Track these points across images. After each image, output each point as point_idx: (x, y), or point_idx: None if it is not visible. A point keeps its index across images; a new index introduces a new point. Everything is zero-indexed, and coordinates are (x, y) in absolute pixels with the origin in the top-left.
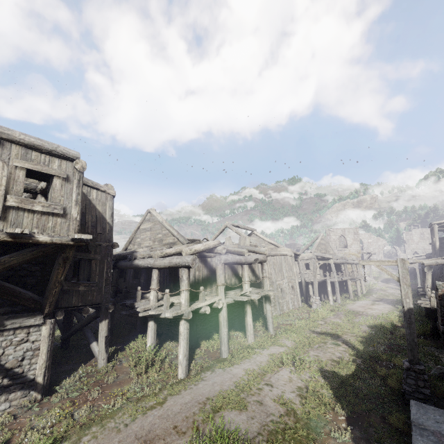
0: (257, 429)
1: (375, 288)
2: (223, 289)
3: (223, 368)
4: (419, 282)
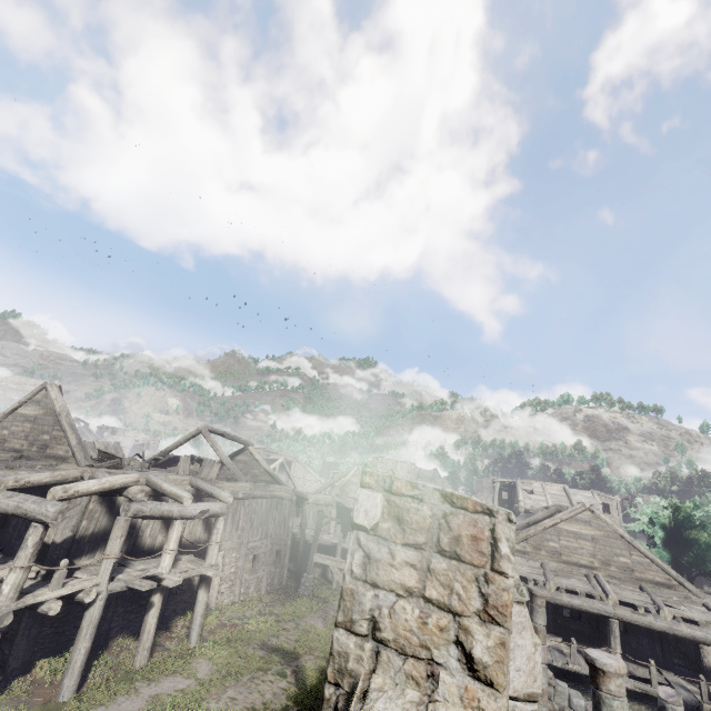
0: None
1: None
2: (112, 565)
3: None
4: None
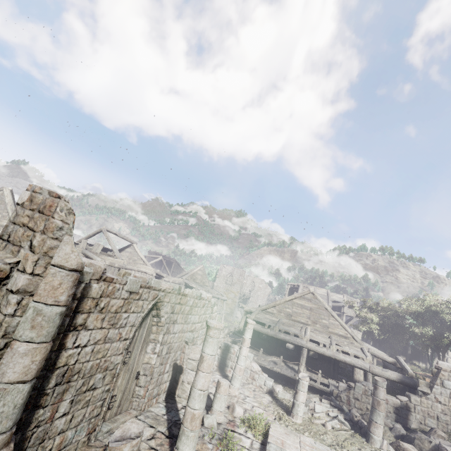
0: None
1: (237, 325)
2: None
3: None
4: None
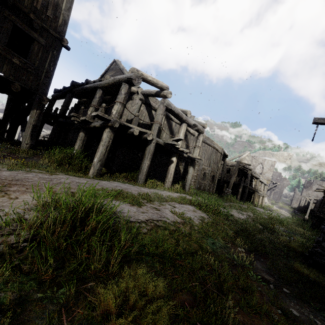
0: (142, 218)
1: (271, 208)
2: (157, 127)
3: (133, 185)
4: (308, 213)
